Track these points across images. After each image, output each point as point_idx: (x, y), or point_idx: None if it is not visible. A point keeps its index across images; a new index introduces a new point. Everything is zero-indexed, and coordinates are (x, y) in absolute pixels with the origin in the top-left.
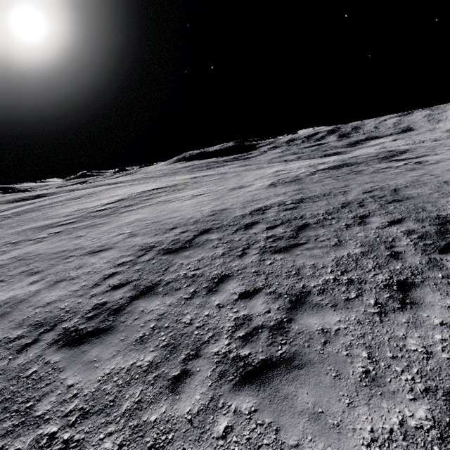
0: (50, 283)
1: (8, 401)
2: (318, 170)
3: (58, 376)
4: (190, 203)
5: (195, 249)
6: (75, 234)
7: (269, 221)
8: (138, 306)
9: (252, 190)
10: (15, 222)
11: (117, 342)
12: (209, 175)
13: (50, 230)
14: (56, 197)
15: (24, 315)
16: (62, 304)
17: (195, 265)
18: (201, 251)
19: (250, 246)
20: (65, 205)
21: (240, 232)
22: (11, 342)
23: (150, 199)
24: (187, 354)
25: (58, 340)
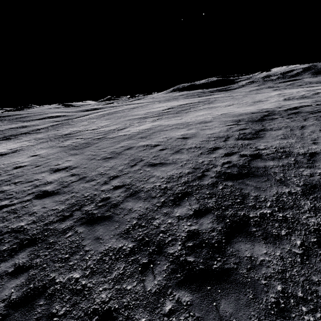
0: (199, 130)
1: (243, 147)
2: (318, 92)
3: (255, 144)
4: (233, 107)
5: (270, 120)
6: (174, 119)
7: (308, 111)
8: (265, 133)
9: (273, 102)
10: (114, 117)
11: (270, 139)
12: (218, 97)
13: (150, 118)
14: (116, 108)
15: (205, 136)
16: (220, 134)
17: (279, 124)
18: (275, 121)
19: (307, 119)
20: (133, 111)
21: (292, 115)
22: (215, 140)
23: (194, 107)
24: (311, 140)
25: (238, 139)
